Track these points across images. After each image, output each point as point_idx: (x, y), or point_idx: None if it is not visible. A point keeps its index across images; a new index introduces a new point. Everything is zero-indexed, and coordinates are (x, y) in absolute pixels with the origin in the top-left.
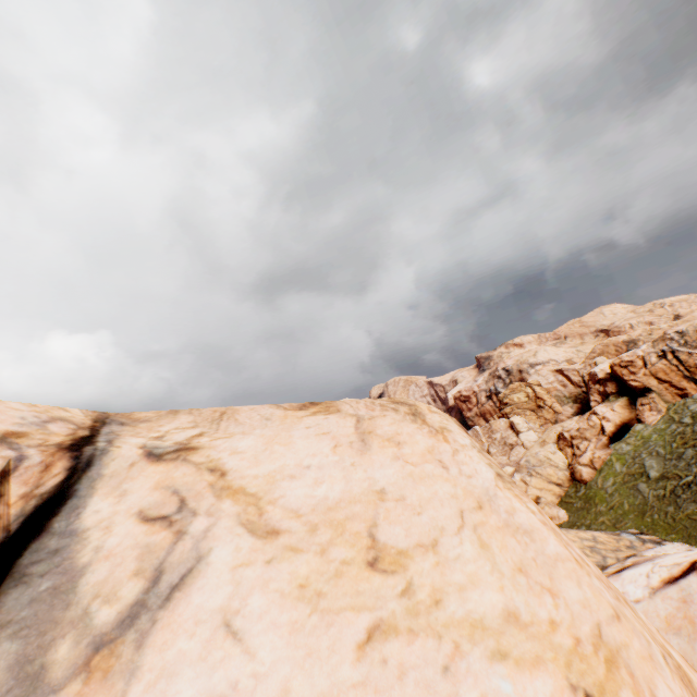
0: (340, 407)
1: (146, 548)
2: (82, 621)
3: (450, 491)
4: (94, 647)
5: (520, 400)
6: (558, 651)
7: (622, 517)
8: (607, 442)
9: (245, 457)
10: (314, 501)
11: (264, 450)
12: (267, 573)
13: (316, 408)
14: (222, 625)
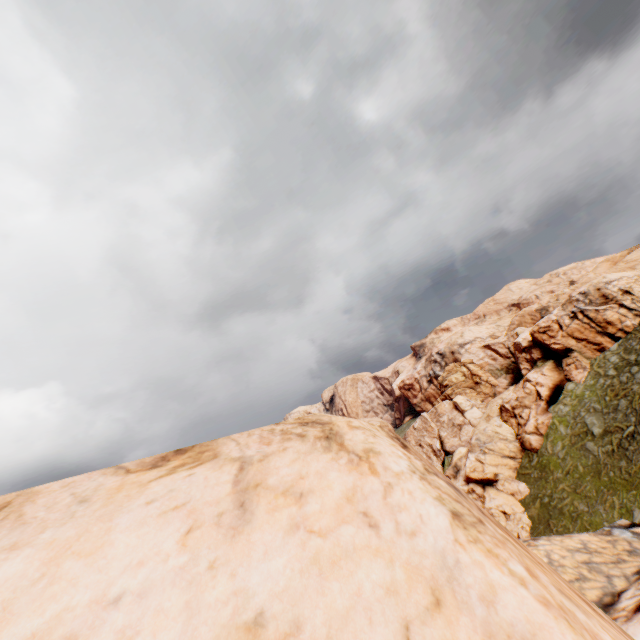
0: (219, 449)
1: None
2: None
3: (383, 579)
4: None
5: (458, 380)
6: None
7: (580, 481)
8: (546, 406)
9: None
10: None
11: (35, 580)
12: None
13: (180, 460)
14: None
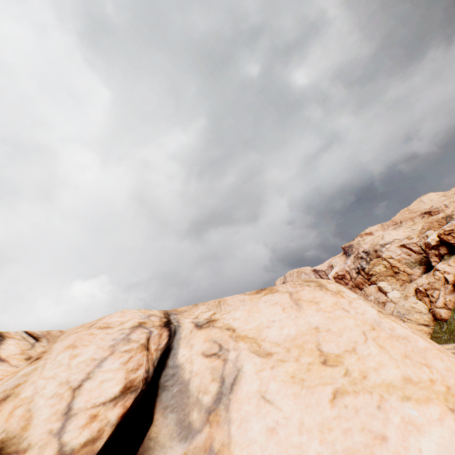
0: (277, 289)
1: (212, 368)
2: (197, 402)
3: (353, 323)
4: (207, 412)
5: (380, 270)
6: (438, 394)
7: None
8: (452, 288)
9: (241, 321)
10: (283, 337)
11: (248, 316)
12: (273, 373)
13: (265, 292)
14: (261, 398)
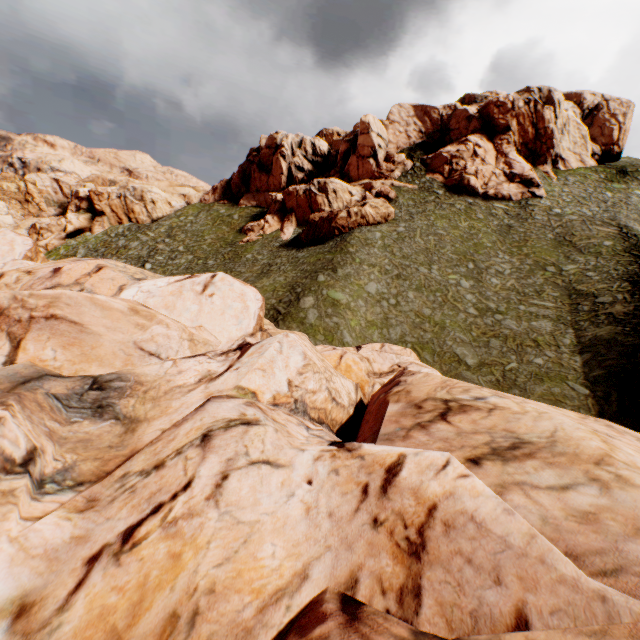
0: None
1: None
2: None
3: None
4: None
5: (10, 189)
6: None
7: None
8: (65, 237)
9: None
10: None
11: None
12: None
13: None
14: None
